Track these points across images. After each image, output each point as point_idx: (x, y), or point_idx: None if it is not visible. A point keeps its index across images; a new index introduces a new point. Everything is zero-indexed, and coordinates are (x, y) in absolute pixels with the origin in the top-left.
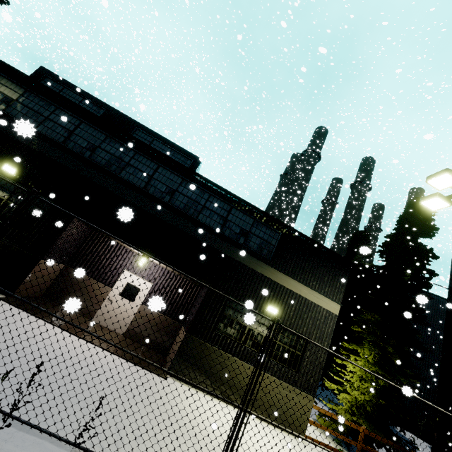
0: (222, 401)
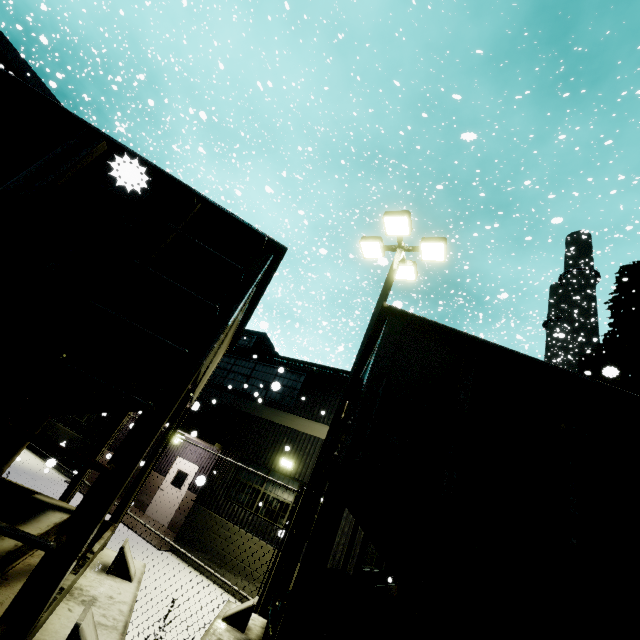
0: (221, 588)
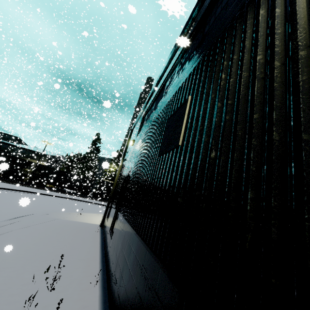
0: None
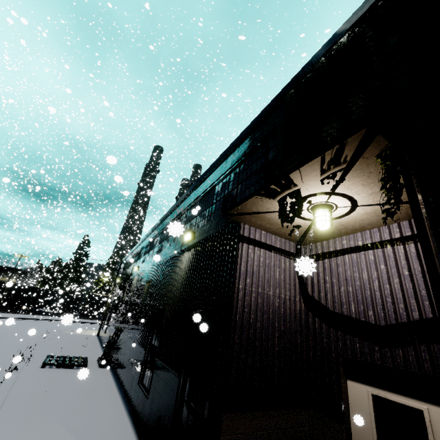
0: None
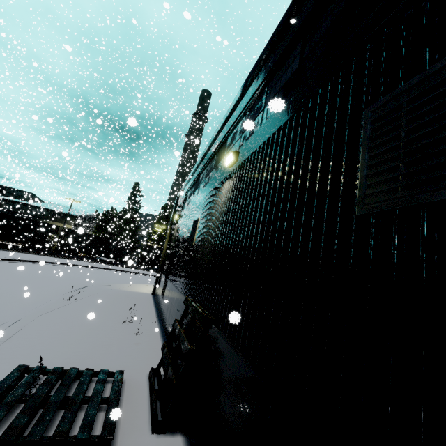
0: None
